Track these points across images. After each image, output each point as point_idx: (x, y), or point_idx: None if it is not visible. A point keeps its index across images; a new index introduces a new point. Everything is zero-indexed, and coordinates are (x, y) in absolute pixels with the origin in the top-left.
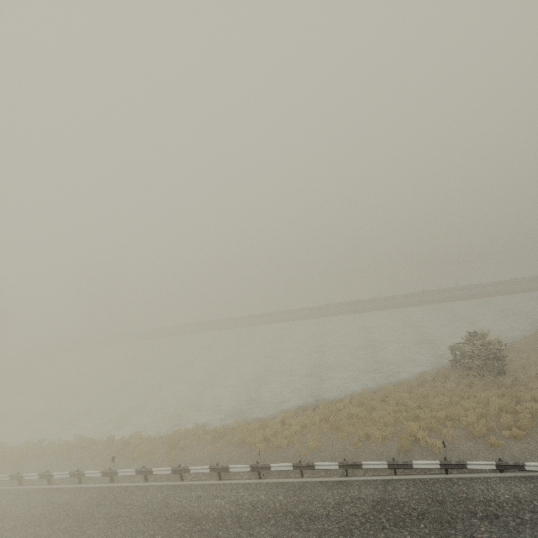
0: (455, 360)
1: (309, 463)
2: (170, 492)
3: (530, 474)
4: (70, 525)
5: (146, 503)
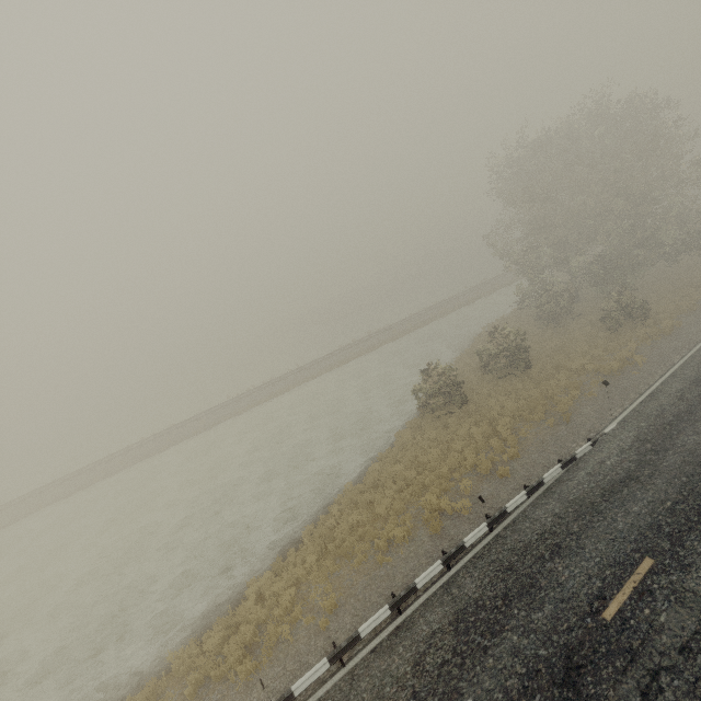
0: (421, 405)
1: (352, 636)
2: None
3: (547, 486)
4: None
5: None
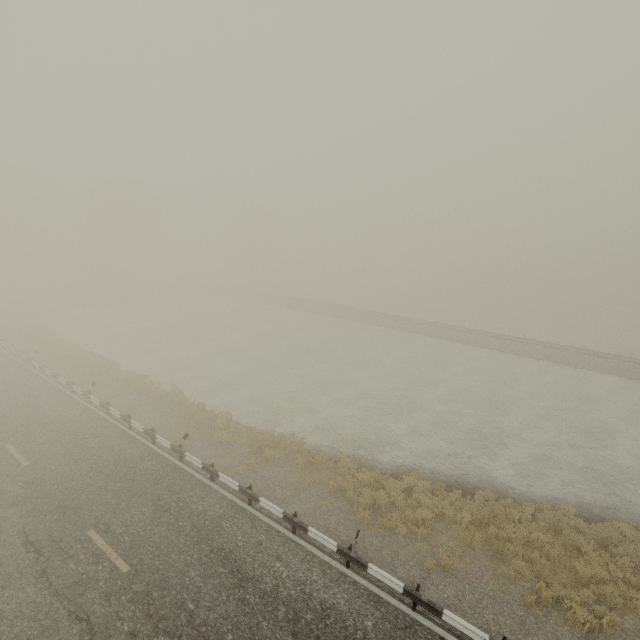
0: None
1: (434, 604)
2: (230, 512)
3: None
4: (122, 490)
5: (200, 511)
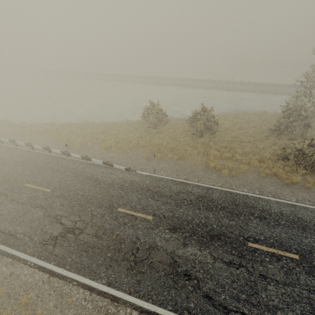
0: (144, 117)
1: (14, 141)
2: None
3: (95, 163)
4: None
5: None
